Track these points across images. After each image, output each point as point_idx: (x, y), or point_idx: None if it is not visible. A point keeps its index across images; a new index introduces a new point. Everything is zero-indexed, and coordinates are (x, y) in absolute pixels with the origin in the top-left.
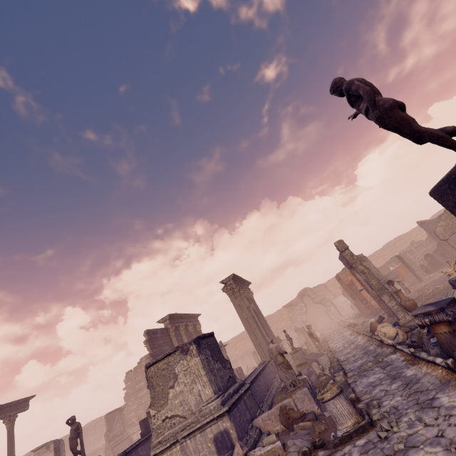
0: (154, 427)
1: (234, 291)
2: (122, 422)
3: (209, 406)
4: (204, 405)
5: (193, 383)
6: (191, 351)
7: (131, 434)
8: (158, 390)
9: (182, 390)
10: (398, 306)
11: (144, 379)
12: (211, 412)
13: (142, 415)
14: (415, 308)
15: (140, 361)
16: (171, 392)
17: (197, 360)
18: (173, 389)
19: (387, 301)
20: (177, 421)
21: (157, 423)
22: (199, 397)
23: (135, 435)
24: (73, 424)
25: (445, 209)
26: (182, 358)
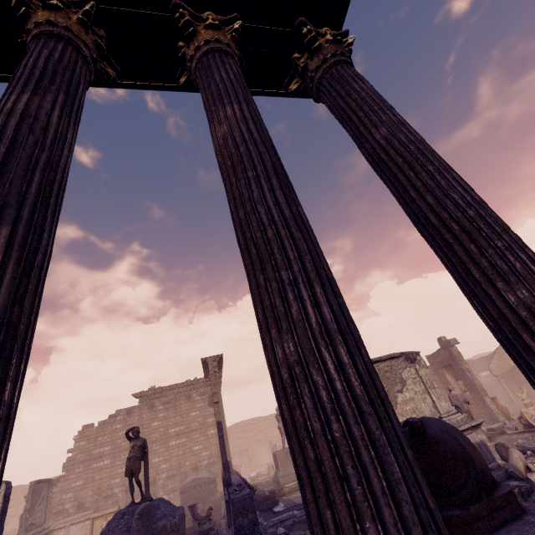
0: None
1: None
2: (45, 505)
3: (452, 418)
4: (445, 416)
5: (424, 393)
6: (419, 361)
7: (56, 528)
8: None
9: (412, 397)
10: (498, 410)
11: (112, 442)
12: (459, 423)
13: (87, 499)
14: (510, 417)
15: (115, 414)
16: (399, 396)
17: (427, 371)
18: (401, 394)
19: (489, 402)
20: None
21: None
22: (434, 409)
23: (62, 532)
24: (135, 438)
25: (497, 351)
26: (409, 366)
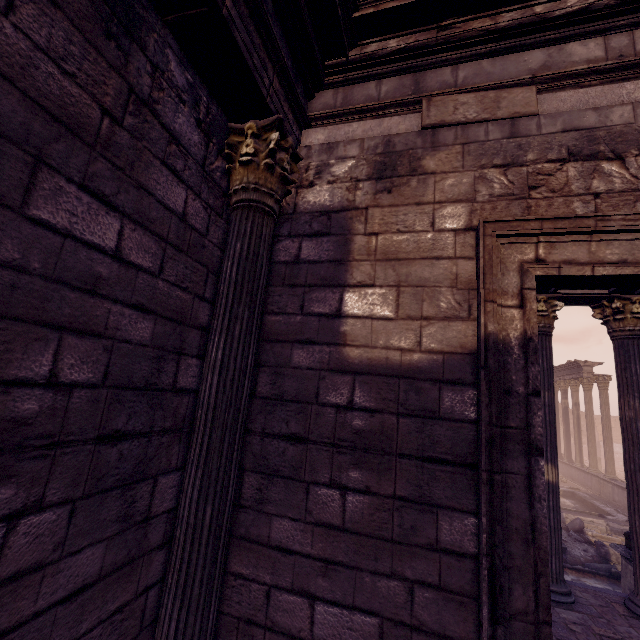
0: None
1: (589, 382)
2: None
3: None
4: None
5: None
6: None
7: None
8: None
9: None
10: None
11: None
12: None
13: None
14: None
15: None
16: None
17: None
18: None
19: None
20: None
21: None
22: None
23: None
24: None
25: None
26: None
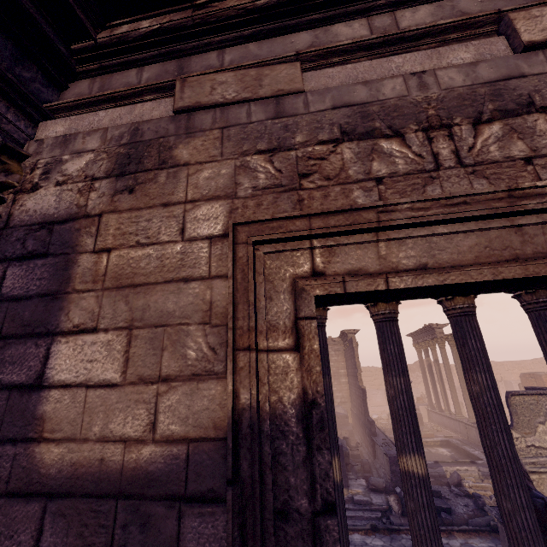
0: (516, 447)
1: (442, 341)
2: None
3: None
4: None
5: None
6: None
7: None
8: (523, 419)
9: None
10: None
11: None
12: None
13: None
14: None
15: None
16: (540, 426)
17: None
18: (543, 425)
19: None
20: (544, 453)
21: (519, 445)
22: None
23: None
24: None
25: None
26: None
